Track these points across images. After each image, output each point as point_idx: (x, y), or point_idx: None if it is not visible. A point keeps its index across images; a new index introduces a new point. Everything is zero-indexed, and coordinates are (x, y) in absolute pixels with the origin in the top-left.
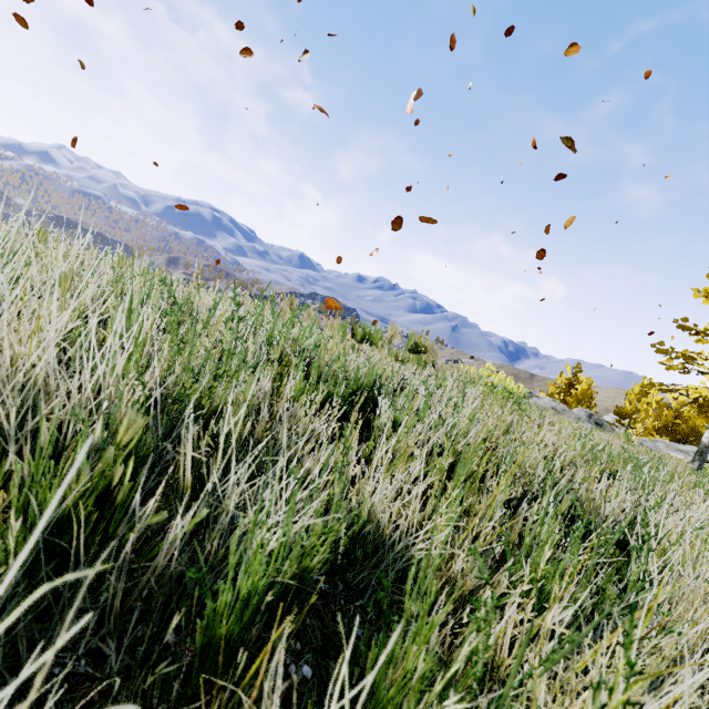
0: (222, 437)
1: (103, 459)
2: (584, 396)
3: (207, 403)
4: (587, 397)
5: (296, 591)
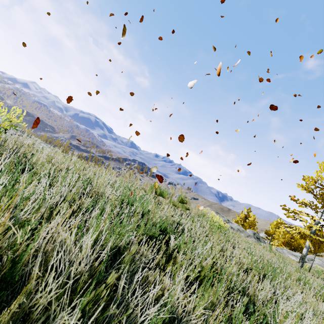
0: (135, 280)
1: (100, 289)
2: (252, 223)
3: (111, 244)
4: (253, 224)
5: None
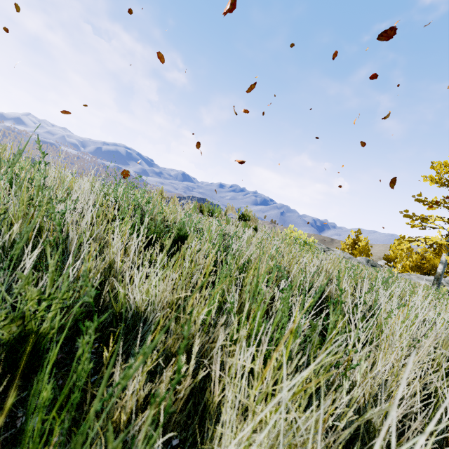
0: None
1: None
2: (363, 249)
3: None
4: (366, 249)
5: (33, 353)
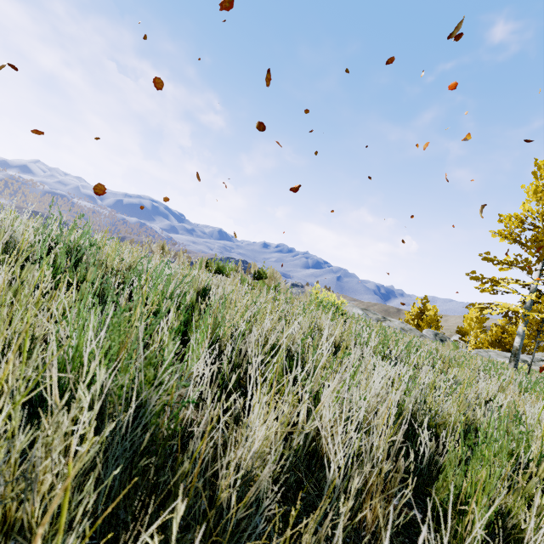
0: None
1: None
2: (432, 320)
3: None
4: (434, 321)
5: None
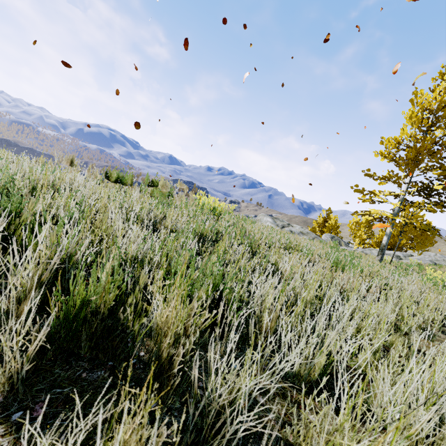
0: None
1: None
2: (332, 227)
3: None
4: (335, 227)
5: None
